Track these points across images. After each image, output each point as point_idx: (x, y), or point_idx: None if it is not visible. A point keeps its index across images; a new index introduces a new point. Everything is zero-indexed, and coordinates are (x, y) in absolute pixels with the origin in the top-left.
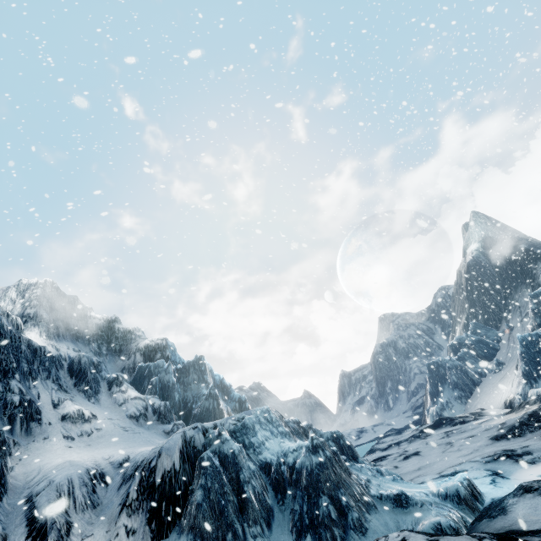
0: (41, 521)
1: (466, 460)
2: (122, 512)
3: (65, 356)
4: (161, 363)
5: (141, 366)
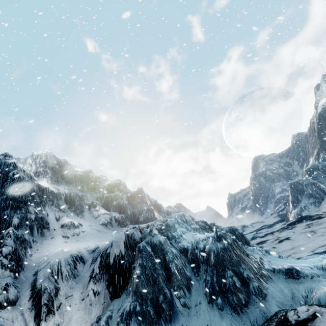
0: (38, 288)
1: None
2: (90, 281)
3: (62, 193)
4: (117, 193)
5: (106, 196)
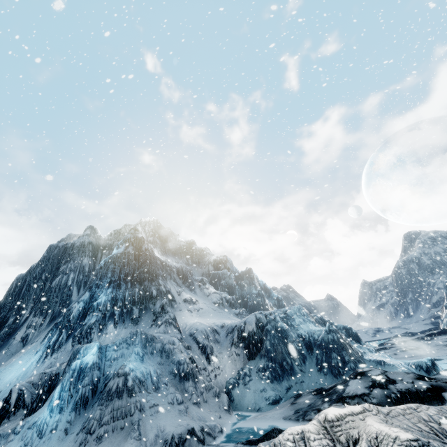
0: (202, 343)
1: None
2: (232, 346)
3: (173, 266)
4: (225, 271)
5: (213, 273)
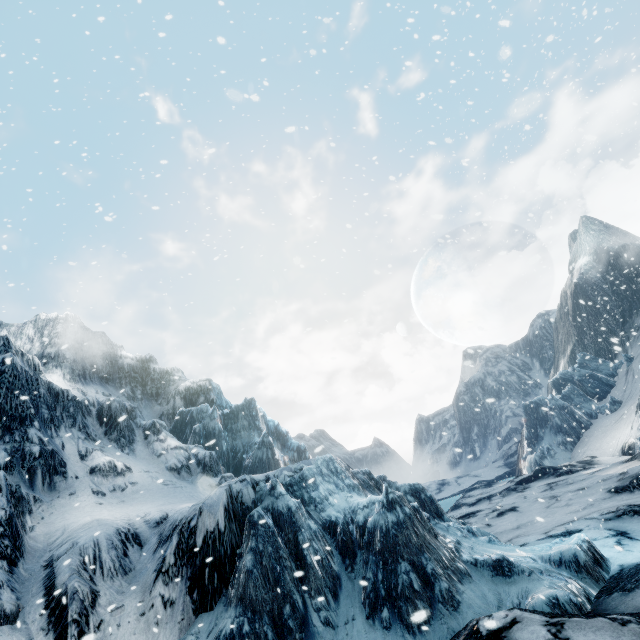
0: (61, 591)
1: (578, 517)
2: (157, 580)
3: (93, 401)
4: (204, 407)
5: (182, 411)
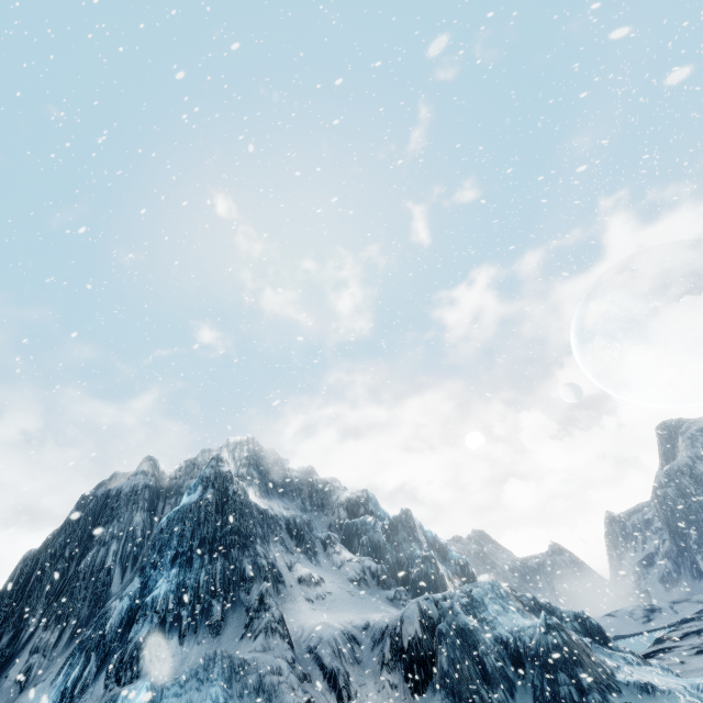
0: (330, 667)
1: None
2: (382, 669)
3: (279, 515)
4: (366, 519)
5: (347, 523)
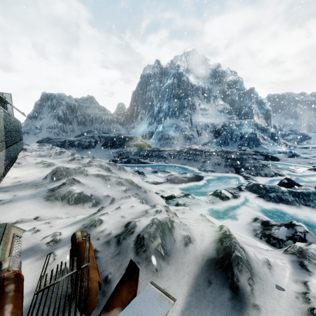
0: (198, 130)
1: None
2: (210, 132)
3: (200, 86)
4: (233, 90)
5: (226, 91)
